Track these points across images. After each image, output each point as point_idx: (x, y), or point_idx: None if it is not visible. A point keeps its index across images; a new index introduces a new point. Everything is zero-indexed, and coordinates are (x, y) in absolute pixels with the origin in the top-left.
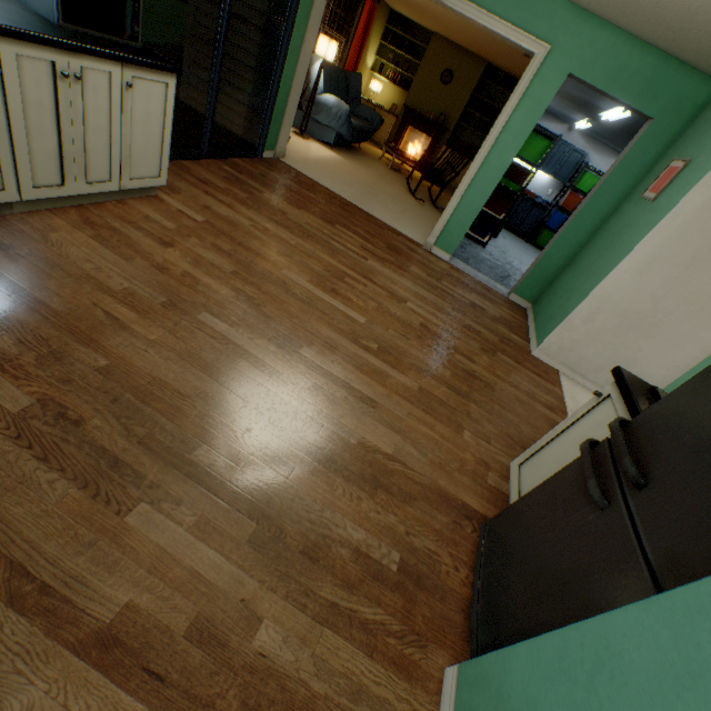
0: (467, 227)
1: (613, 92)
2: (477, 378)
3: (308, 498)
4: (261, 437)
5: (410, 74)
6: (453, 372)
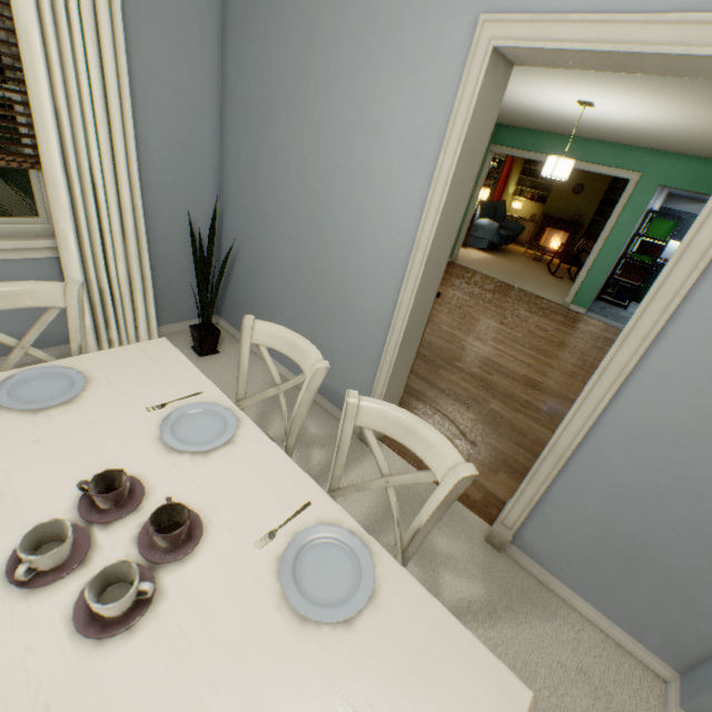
0: (596, 288)
1: (697, 190)
2: None
3: (501, 383)
4: (477, 364)
5: (545, 193)
6: (583, 363)
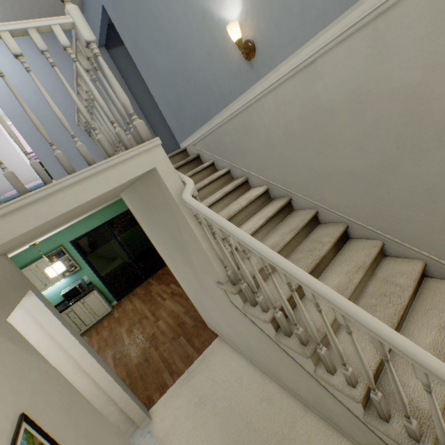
0: None
1: None
2: (148, 361)
3: None
4: None
5: None
6: (139, 361)
